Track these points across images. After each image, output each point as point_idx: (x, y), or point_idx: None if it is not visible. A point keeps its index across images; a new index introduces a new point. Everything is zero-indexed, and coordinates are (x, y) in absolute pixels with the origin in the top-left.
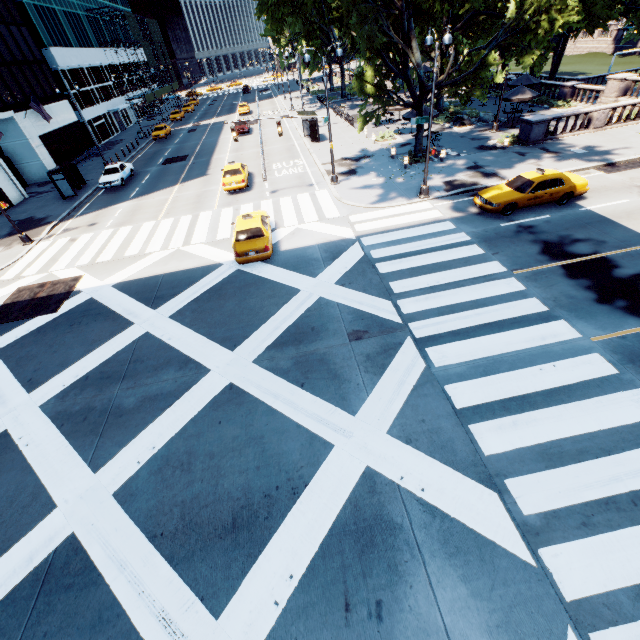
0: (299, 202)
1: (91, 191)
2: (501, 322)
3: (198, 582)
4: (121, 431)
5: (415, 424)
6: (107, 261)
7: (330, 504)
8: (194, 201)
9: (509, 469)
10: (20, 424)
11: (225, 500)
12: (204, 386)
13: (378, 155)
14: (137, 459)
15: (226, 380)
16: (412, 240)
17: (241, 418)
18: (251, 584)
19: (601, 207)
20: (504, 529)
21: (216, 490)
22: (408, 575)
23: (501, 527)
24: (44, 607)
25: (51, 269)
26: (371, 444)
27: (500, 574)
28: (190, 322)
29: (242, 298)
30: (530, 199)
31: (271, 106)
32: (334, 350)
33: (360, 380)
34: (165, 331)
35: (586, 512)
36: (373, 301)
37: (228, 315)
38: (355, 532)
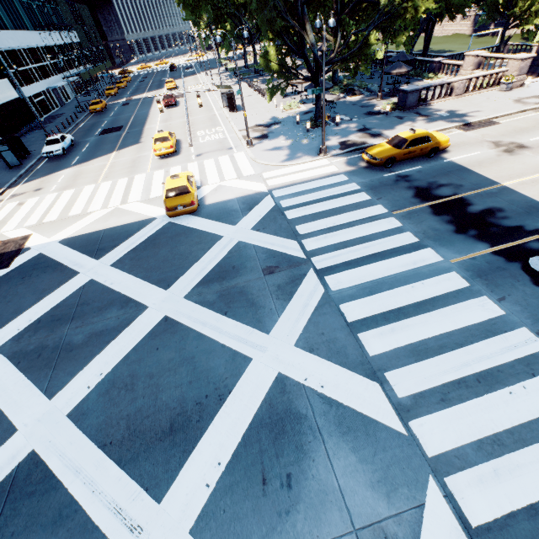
0: (220, 163)
1: (35, 160)
2: (383, 252)
3: (143, 477)
4: (72, 363)
5: (316, 337)
6: (53, 221)
7: (250, 405)
8: (129, 166)
9: (388, 365)
10: None
11: (163, 410)
12: (143, 320)
13: (286, 121)
14: (87, 385)
15: (162, 314)
16: (314, 191)
17: (175, 344)
18: (187, 473)
19: (460, 158)
20: (384, 410)
21: (156, 403)
22: (311, 452)
23: (381, 408)
24: (10, 512)
25: (1, 230)
26: (282, 355)
27: (381, 443)
28: (129, 268)
29: (174, 246)
30: (405, 154)
31: (195, 82)
32: (251, 283)
33: (273, 306)
34: (107, 277)
35: (444, 391)
36: (282, 242)
37: (162, 260)
38: (270, 424)
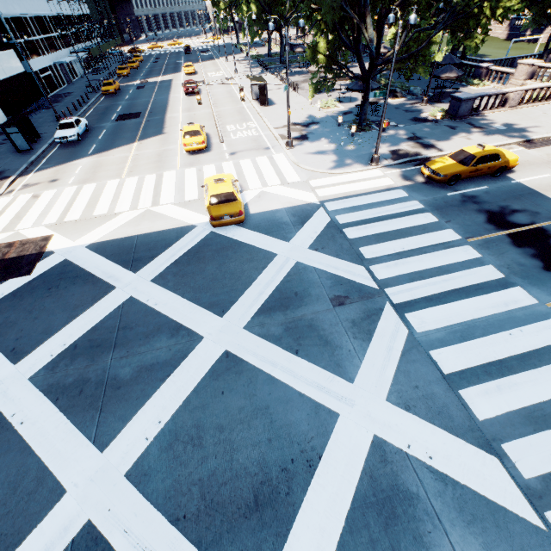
0: (259, 165)
1: (47, 145)
2: (466, 288)
3: None
4: (122, 404)
5: (410, 390)
6: (76, 220)
7: (347, 476)
8: (155, 160)
9: (503, 433)
10: (10, 399)
11: (243, 476)
12: (200, 354)
13: (325, 122)
14: (144, 435)
15: (221, 348)
16: (372, 206)
17: (243, 388)
18: None
19: (529, 180)
20: (511, 494)
21: (232, 466)
22: (434, 546)
23: (508, 492)
24: None
25: (17, 227)
26: (374, 412)
27: (516, 540)
28: (173, 286)
29: (221, 262)
30: (472, 171)
31: (214, 67)
32: (320, 316)
33: (351, 346)
34: (150, 296)
35: None
36: (348, 266)
37: (211, 279)
38: (376, 504)
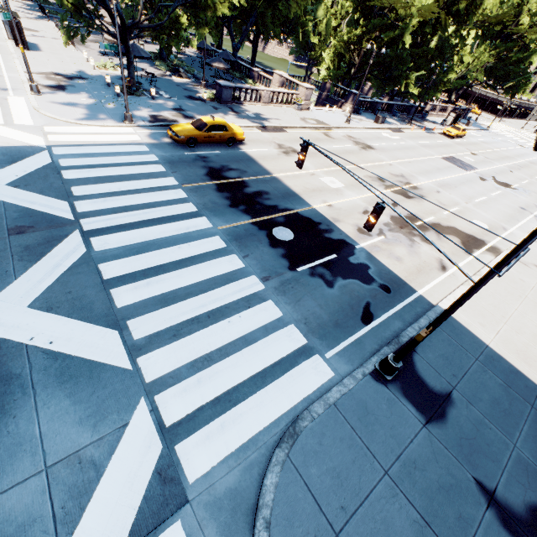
0: None
1: None
2: (162, 218)
3: None
4: None
5: (61, 296)
6: None
7: None
8: None
9: (134, 313)
10: None
11: None
12: None
13: (95, 80)
14: None
15: None
16: (107, 155)
17: None
18: None
19: (252, 151)
20: (116, 353)
21: None
22: (15, 409)
23: (114, 352)
24: None
25: None
26: (6, 318)
27: (103, 382)
28: None
29: None
30: (206, 137)
31: None
32: None
33: (11, 267)
34: None
35: (178, 328)
36: (48, 201)
37: None
38: None
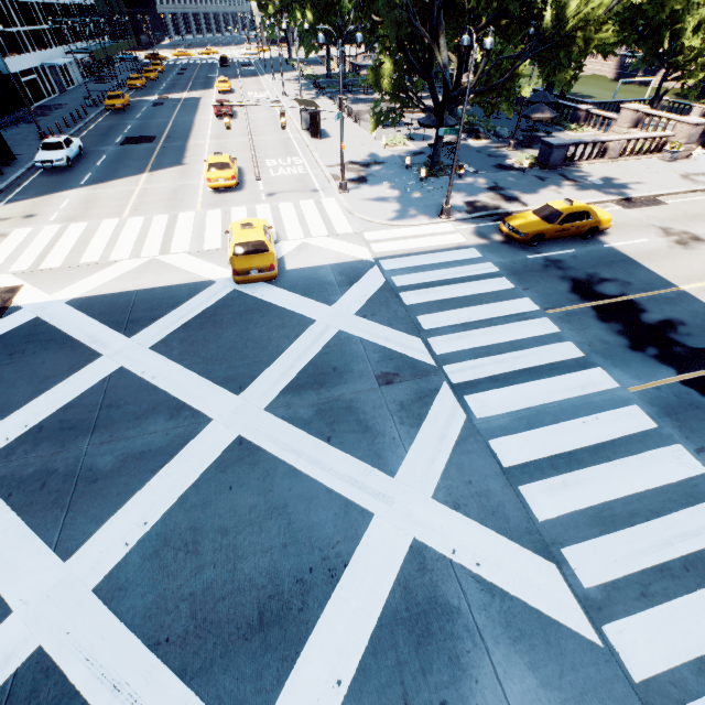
0: (303, 210)
1: (24, 170)
2: (540, 368)
3: (222, 700)
4: (97, 502)
5: (462, 486)
6: (56, 268)
7: (376, 587)
8: (169, 197)
9: (564, 536)
10: None
11: (247, 589)
12: (206, 440)
13: (390, 162)
14: (124, 540)
15: (234, 433)
16: (437, 267)
17: (257, 482)
18: (291, 696)
19: (623, 245)
20: (567, 606)
21: (234, 577)
22: (472, 668)
23: (563, 603)
24: None
25: None
26: (416, 511)
27: (567, 658)
28: (179, 356)
29: (244, 327)
30: (558, 231)
31: (257, 86)
32: (362, 396)
33: (396, 433)
34: (146, 367)
35: (643, 581)
36: (401, 338)
37: (228, 348)
38: (408, 620)
